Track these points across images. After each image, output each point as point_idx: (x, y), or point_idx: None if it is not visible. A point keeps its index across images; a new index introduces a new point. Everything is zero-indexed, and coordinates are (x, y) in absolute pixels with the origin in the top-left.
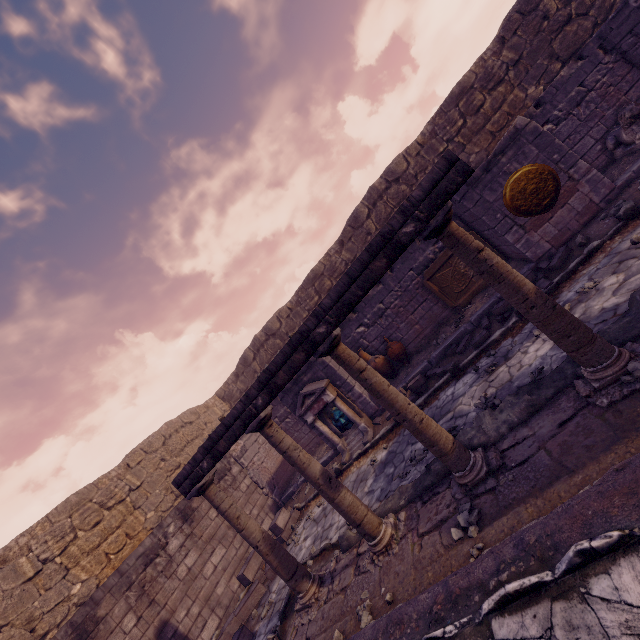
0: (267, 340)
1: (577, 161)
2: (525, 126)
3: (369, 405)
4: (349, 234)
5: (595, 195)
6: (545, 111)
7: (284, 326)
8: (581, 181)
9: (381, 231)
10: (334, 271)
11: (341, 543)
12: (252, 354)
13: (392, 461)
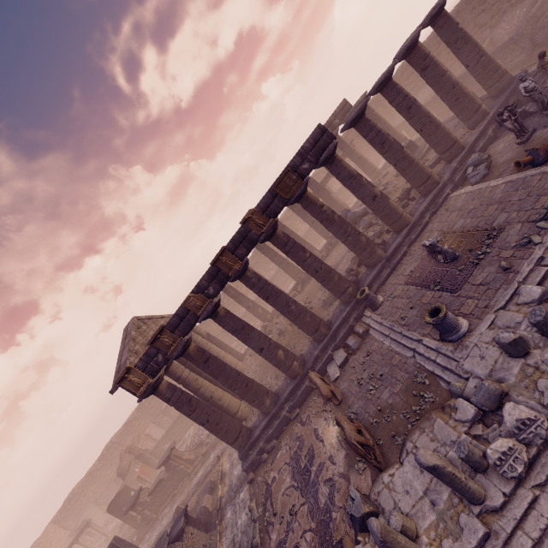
0: (74, 496)
1: None
2: None
3: (100, 526)
4: (102, 458)
5: None
6: None
7: (81, 490)
8: None
9: (81, 529)
10: (98, 470)
11: None
12: (68, 503)
13: (98, 546)
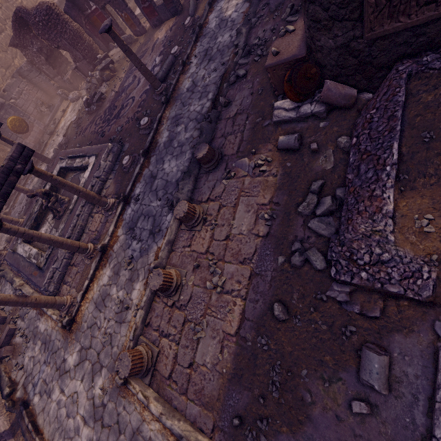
0: None
1: (30, 116)
2: (5, 102)
3: None
4: None
5: (41, 128)
6: (9, 94)
7: None
8: (34, 123)
9: None
10: None
11: (8, 240)
12: None
13: None
